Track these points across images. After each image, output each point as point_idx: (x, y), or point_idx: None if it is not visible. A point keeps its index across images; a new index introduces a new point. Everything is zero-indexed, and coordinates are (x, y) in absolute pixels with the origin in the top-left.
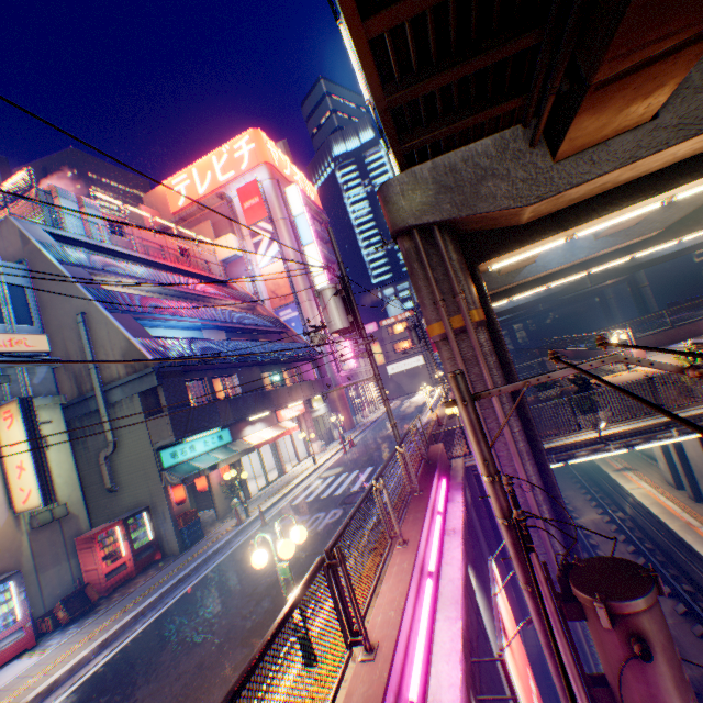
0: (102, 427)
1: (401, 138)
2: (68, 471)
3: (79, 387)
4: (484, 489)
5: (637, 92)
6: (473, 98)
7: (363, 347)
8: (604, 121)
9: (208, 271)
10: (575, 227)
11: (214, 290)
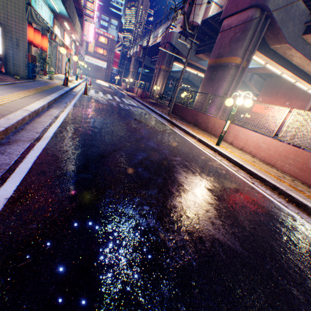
0: None
1: None
2: None
3: None
4: None
5: None
6: None
7: None
8: None
9: None
10: (273, 62)
11: None
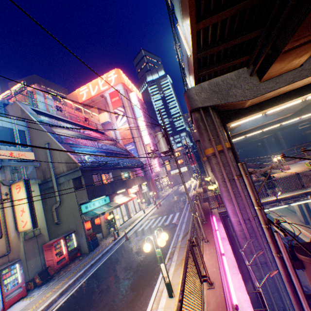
0: (54, 194)
1: (197, 71)
2: (40, 214)
3: (44, 176)
4: (231, 221)
5: (297, 55)
6: (228, 56)
7: (161, 162)
8: (282, 66)
9: (96, 128)
10: (267, 109)
11: (100, 136)
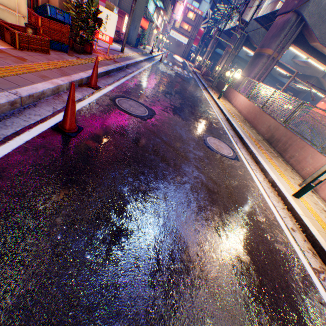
0: None
1: None
2: None
3: None
4: None
5: None
6: None
7: None
8: None
9: None
10: (312, 58)
11: None
